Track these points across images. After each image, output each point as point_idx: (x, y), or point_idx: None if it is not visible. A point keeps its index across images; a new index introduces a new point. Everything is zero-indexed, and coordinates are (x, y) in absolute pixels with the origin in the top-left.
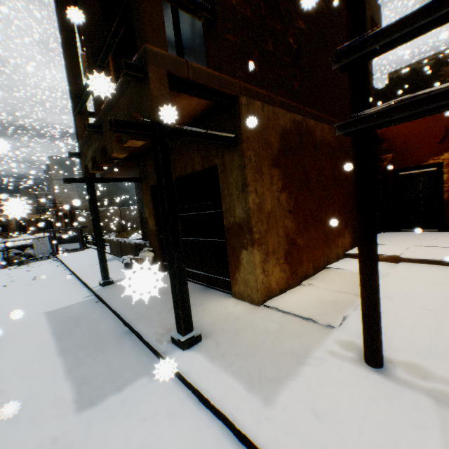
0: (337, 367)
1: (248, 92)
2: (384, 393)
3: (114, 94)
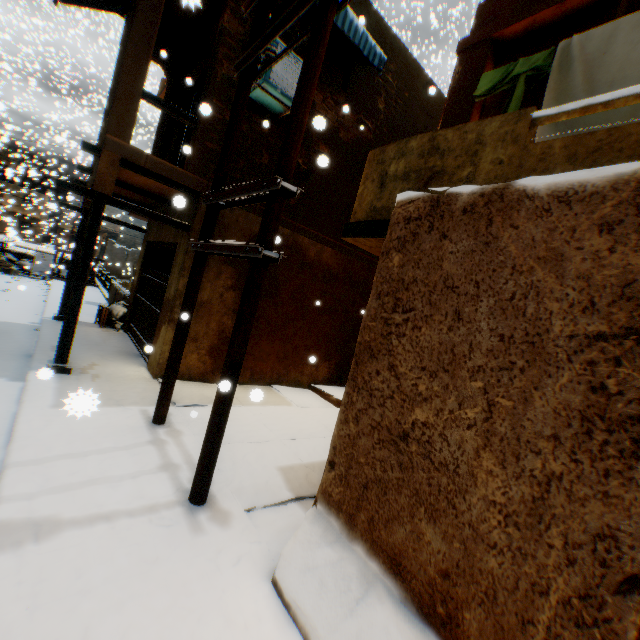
0: (131, 415)
1: None
2: (131, 429)
3: None
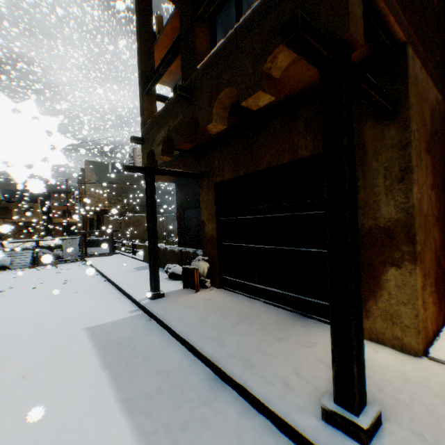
0: None
1: (411, 43)
2: None
3: (233, 35)
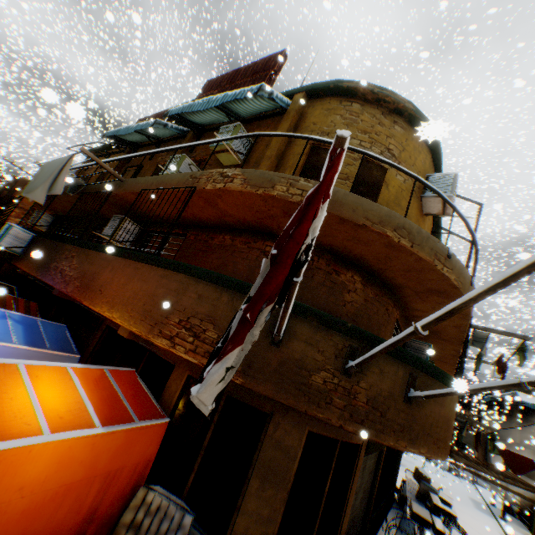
0: None
1: None
2: None
3: None
